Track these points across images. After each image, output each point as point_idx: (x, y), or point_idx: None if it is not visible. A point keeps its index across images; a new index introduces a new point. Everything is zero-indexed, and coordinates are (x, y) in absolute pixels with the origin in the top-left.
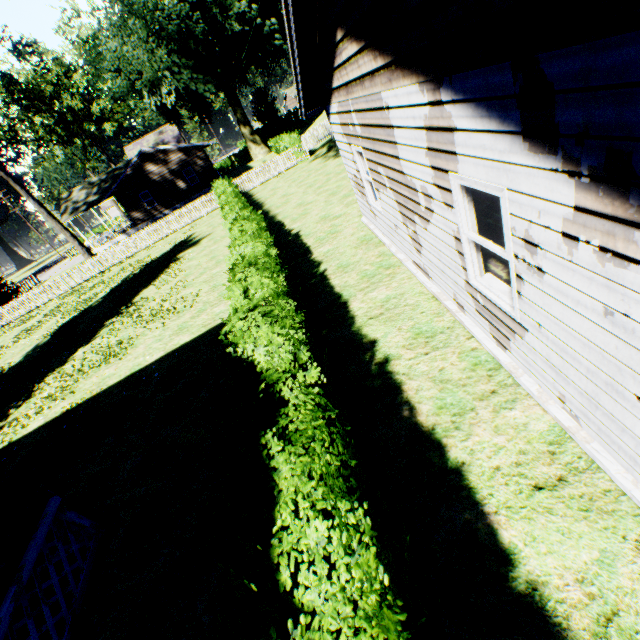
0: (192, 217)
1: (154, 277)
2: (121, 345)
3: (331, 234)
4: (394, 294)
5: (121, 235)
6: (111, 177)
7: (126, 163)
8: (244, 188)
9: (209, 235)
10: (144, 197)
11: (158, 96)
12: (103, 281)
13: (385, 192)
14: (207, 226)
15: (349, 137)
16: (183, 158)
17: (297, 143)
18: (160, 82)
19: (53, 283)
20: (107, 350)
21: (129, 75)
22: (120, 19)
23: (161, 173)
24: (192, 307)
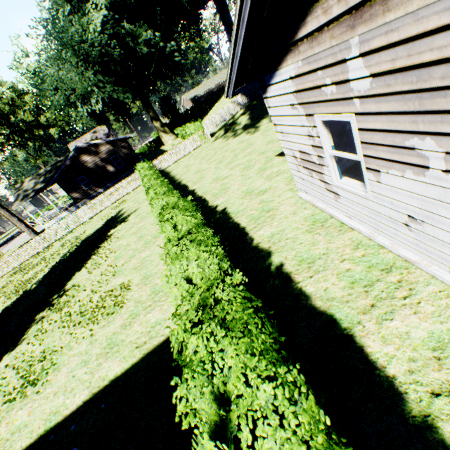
0: (120, 194)
1: (87, 257)
2: (43, 361)
3: (265, 212)
4: (445, 331)
5: (64, 212)
6: (54, 168)
7: (66, 156)
8: (161, 166)
9: (135, 211)
10: (83, 180)
11: (89, 105)
12: (45, 258)
13: (411, 174)
14: (133, 202)
15: (314, 104)
16: (111, 148)
17: (200, 129)
18: (89, 94)
19: (3, 262)
20: (28, 367)
21: (65, 92)
22: (56, 53)
23: (94, 161)
24: (122, 307)
